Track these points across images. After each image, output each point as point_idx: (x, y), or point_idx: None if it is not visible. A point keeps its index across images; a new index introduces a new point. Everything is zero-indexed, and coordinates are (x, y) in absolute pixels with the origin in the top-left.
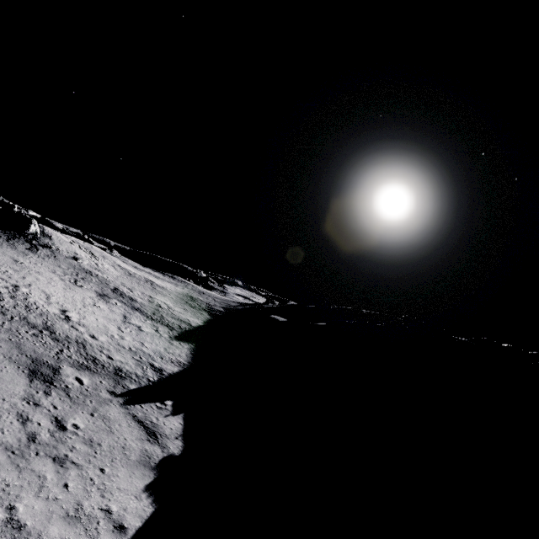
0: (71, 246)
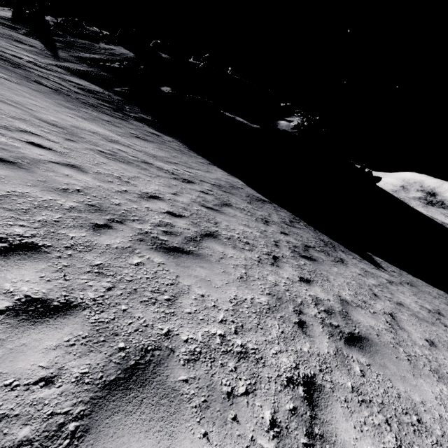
0: None
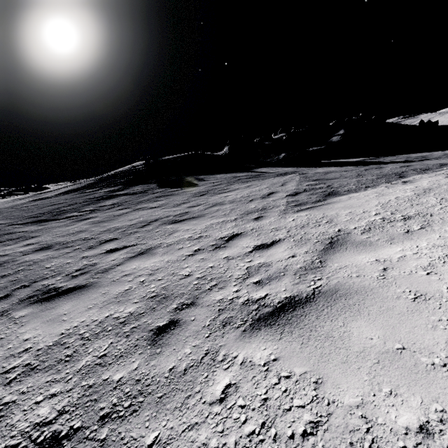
0: None
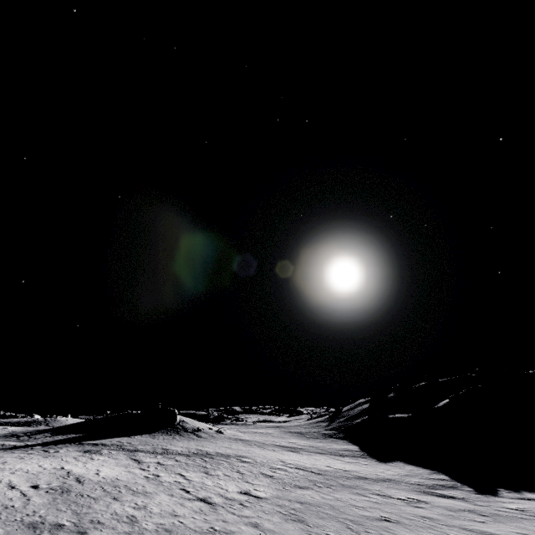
0: (199, 423)
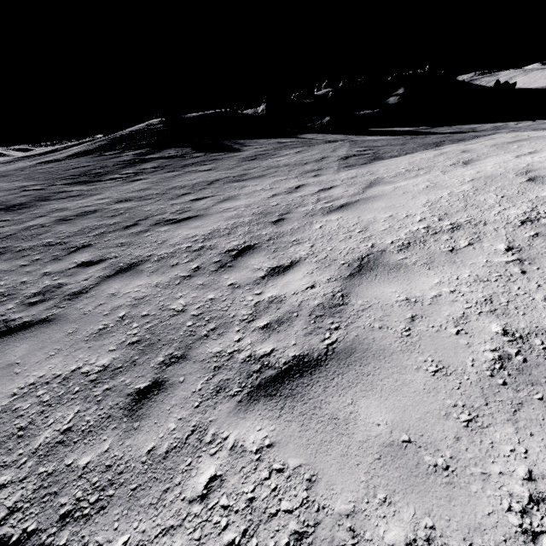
0: None
